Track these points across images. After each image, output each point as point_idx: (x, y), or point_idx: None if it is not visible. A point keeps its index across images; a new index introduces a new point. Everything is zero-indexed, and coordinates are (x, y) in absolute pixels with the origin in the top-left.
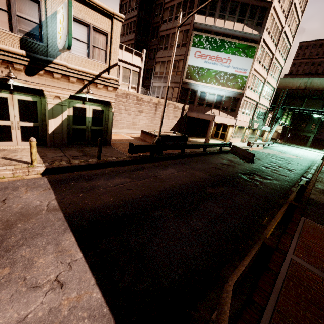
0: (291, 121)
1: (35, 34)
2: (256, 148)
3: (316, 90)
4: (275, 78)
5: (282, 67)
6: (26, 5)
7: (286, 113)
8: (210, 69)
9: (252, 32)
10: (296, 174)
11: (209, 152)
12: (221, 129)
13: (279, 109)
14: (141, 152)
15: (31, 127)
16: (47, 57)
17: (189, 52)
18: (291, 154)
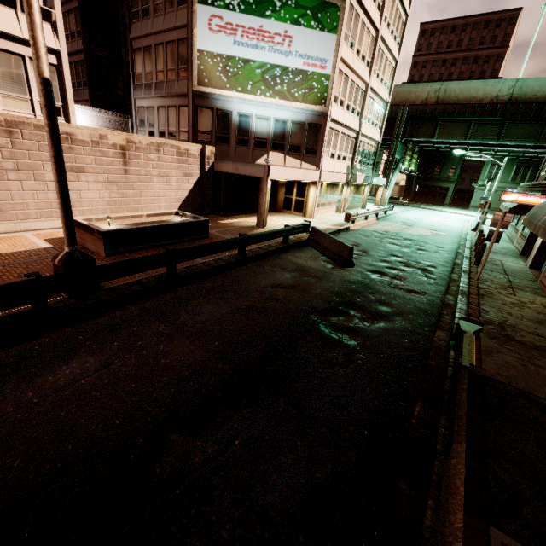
0: (418, 164)
1: None
2: (364, 223)
3: (455, 104)
4: (385, 83)
5: (396, 59)
6: None
7: (410, 151)
8: (250, 59)
9: None
10: (439, 280)
11: (257, 254)
12: (295, 192)
13: (397, 144)
14: None
15: None
16: None
17: (194, 19)
18: (424, 226)
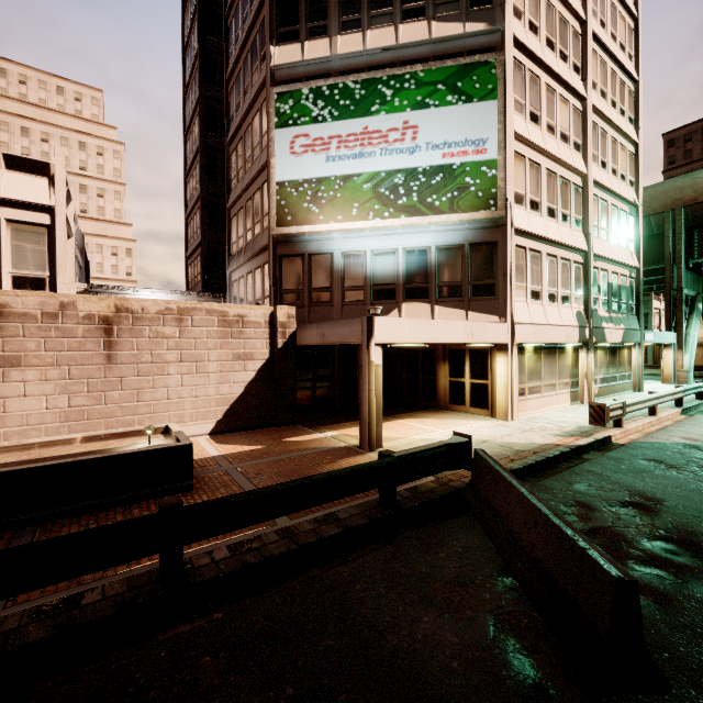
0: None
1: None
2: (650, 422)
3: None
4: (622, 176)
5: (634, 141)
6: None
7: None
8: (353, 173)
9: (464, 29)
10: None
11: (241, 567)
12: (467, 369)
13: (681, 271)
14: None
15: None
16: None
17: (271, 148)
18: None
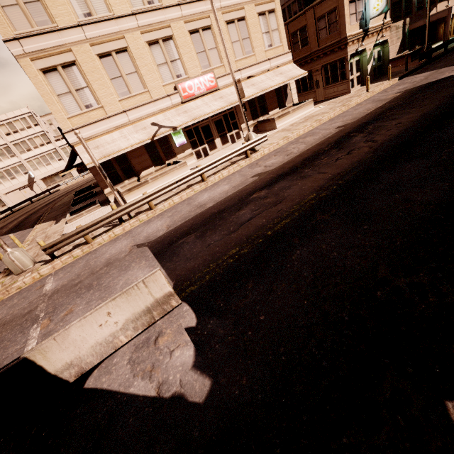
0: None
1: (362, 18)
2: None
3: None
4: None
5: None
6: (359, 4)
7: None
8: None
9: None
10: None
11: None
12: (453, 22)
13: None
14: (426, 57)
15: (358, 76)
16: (367, 27)
17: None
18: None
